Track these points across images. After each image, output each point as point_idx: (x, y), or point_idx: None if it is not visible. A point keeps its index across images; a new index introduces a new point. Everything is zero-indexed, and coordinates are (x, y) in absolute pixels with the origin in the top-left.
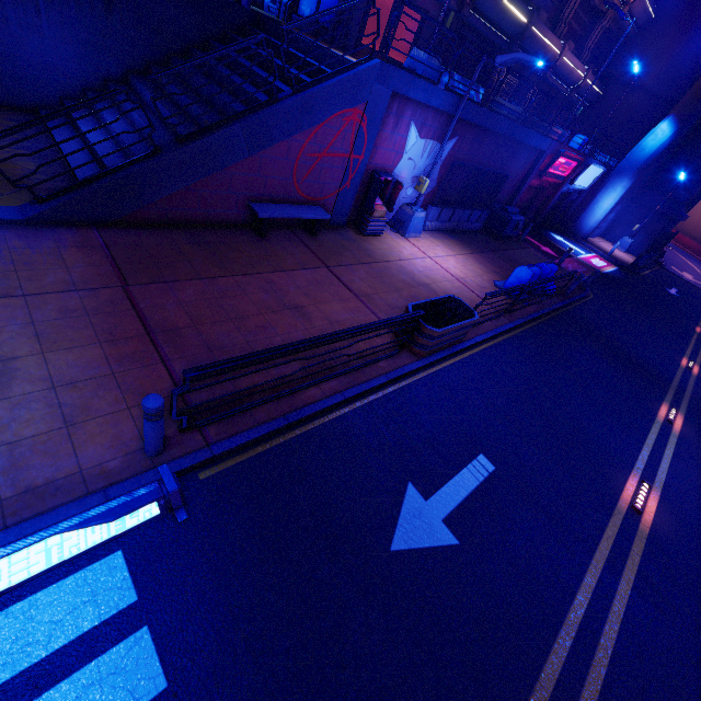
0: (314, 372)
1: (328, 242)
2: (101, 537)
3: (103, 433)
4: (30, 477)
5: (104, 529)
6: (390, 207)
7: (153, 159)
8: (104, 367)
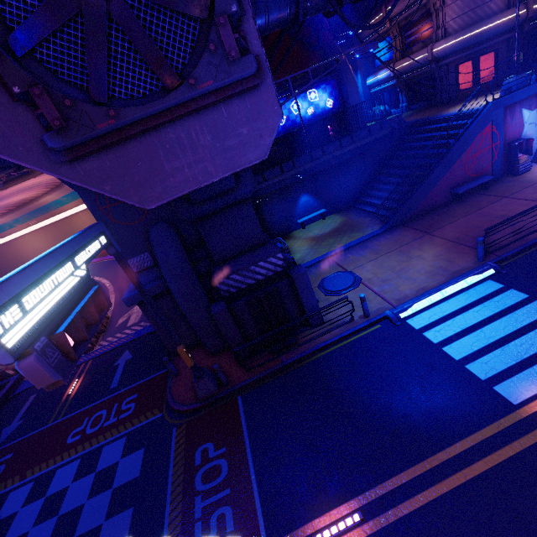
0: (530, 227)
1: (497, 188)
2: (481, 277)
3: (461, 261)
4: (451, 270)
5: (481, 275)
6: (529, 153)
7: (414, 194)
8: (445, 250)
